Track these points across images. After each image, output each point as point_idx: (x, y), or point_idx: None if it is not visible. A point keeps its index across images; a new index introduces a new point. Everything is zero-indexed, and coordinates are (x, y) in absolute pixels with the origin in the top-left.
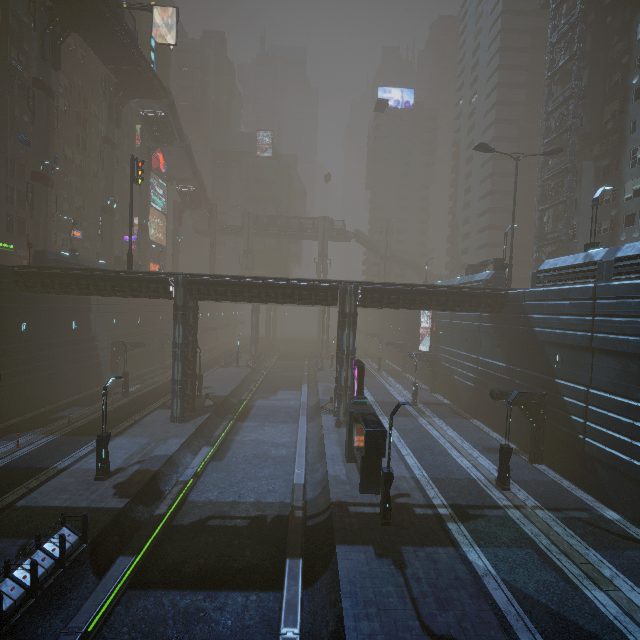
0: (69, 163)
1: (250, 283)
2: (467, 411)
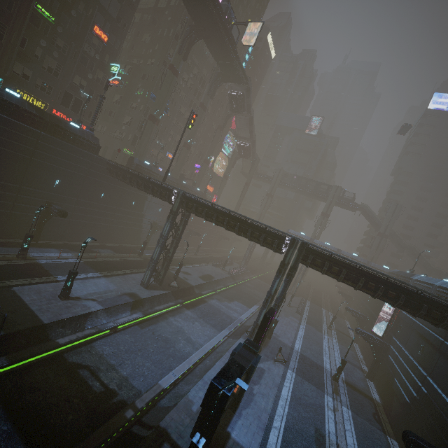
0: (181, 116)
1: (219, 211)
2: (392, 424)
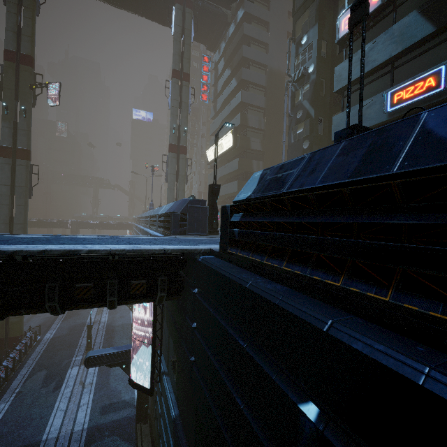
0: None
1: (30, 221)
2: None
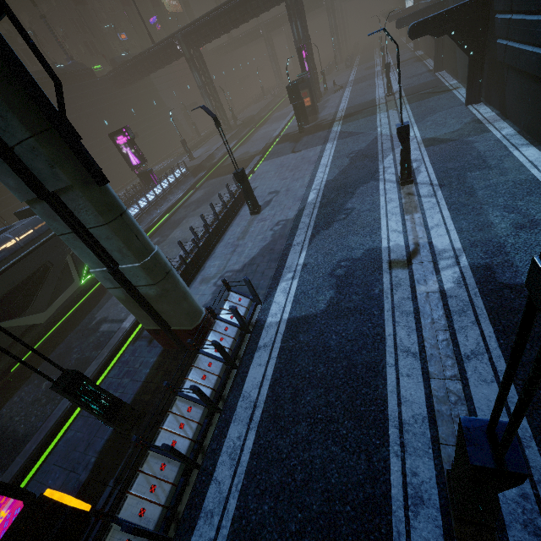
0: None
1: (216, 16)
2: (429, 54)
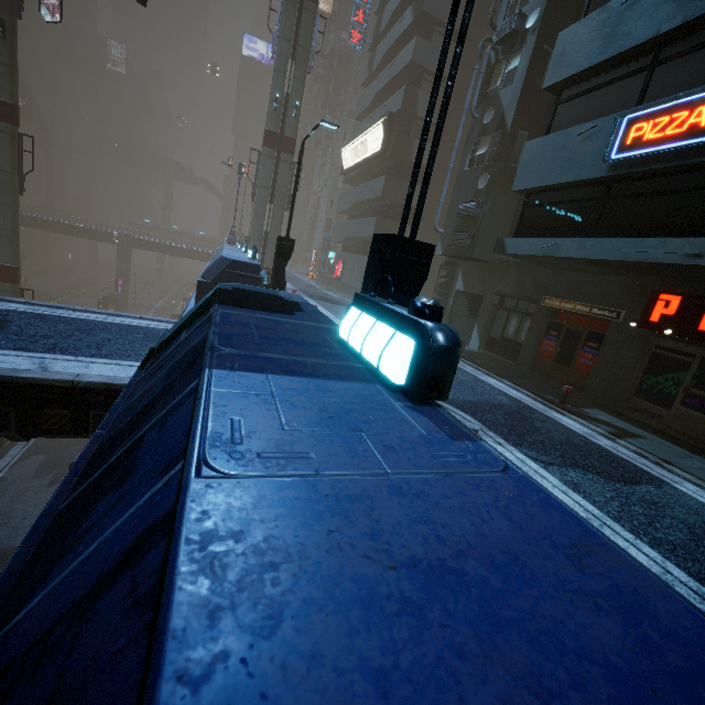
0: None
1: (54, 222)
2: None
